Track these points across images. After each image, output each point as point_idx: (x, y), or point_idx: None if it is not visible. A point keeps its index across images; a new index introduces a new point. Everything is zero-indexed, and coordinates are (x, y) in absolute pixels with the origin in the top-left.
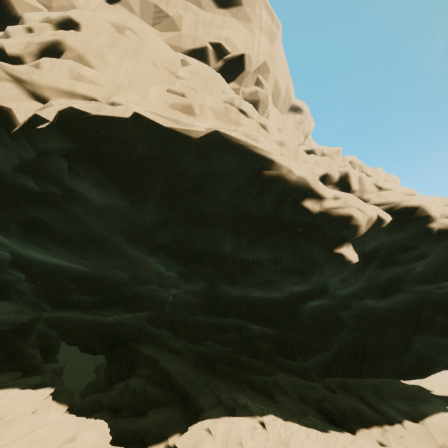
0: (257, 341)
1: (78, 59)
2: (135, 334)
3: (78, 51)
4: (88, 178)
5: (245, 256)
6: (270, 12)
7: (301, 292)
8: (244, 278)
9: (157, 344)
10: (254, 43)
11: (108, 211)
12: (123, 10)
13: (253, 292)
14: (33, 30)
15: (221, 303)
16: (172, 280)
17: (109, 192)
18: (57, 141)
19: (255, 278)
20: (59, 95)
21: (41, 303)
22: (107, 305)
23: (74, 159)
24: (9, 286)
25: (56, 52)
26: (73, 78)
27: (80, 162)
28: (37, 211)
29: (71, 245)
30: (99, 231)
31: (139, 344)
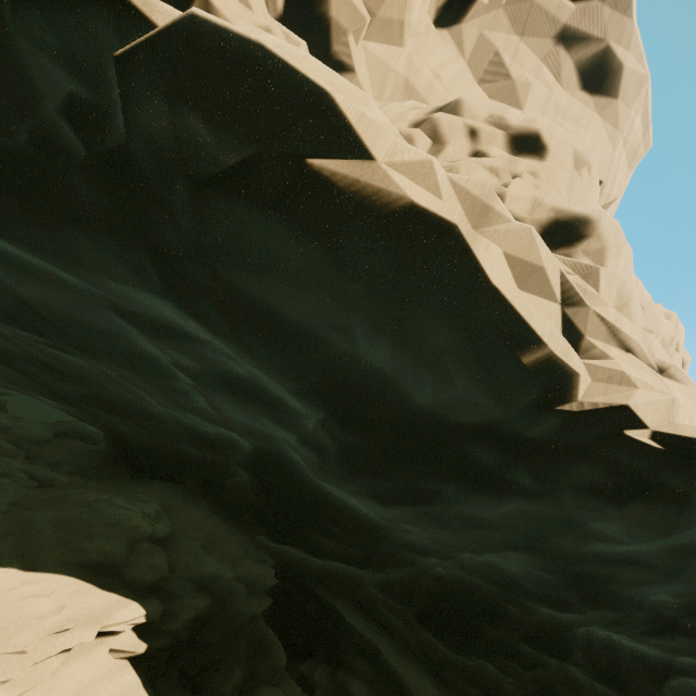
0: (559, 685)
1: (597, 253)
2: (317, 570)
3: (606, 242)
4: (629, 511)
5: (682, 618)
6: (646, 120)
7: (694, 666)
8: (646, 635)
9: (349, 599)
10: (612, 163)
11: (563, 523)
12: (449, 43)
13: (617, 636)
14: (479, 135)
15: (579, 648)
16: (504, 580)
17: (627, 528)
18: (638, 459)
19: (659, 640)
20: (596, 334)
21: (247, 519)
22: (364, 566)
23: (653, 496)
24: (179, 458)
25: (571, 232)
26: (618, 307)
27: (654, 501)
28: (458, 488)
29: (433, 520)
30: (495, 520)
31: (326, 592)
